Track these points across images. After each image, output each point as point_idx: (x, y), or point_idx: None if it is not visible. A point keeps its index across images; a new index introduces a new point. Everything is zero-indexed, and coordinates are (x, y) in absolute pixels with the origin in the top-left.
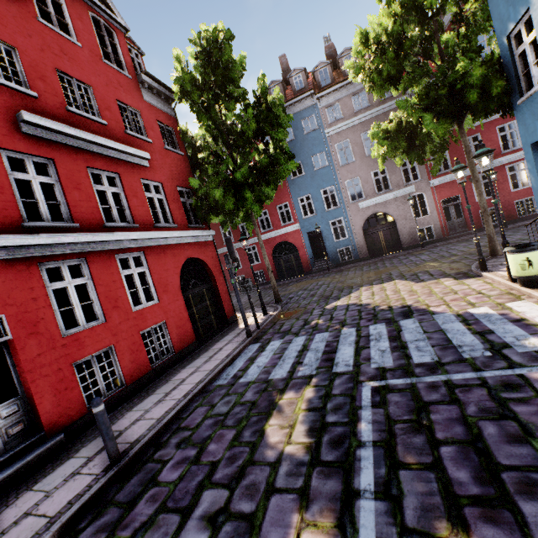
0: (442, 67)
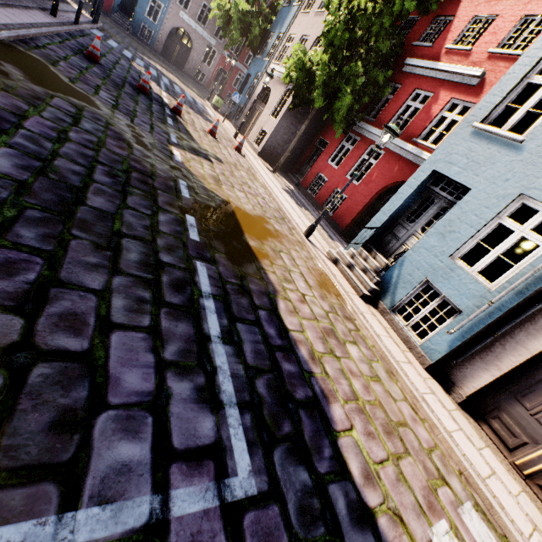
0: (255, 13)
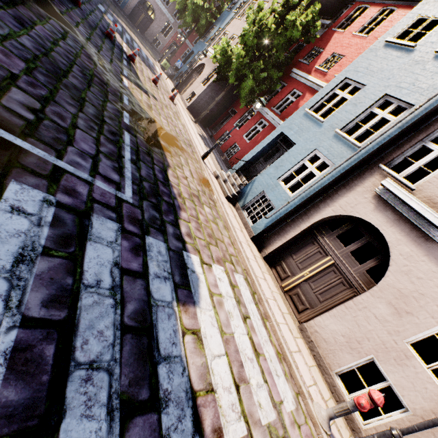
0: (205, 8)
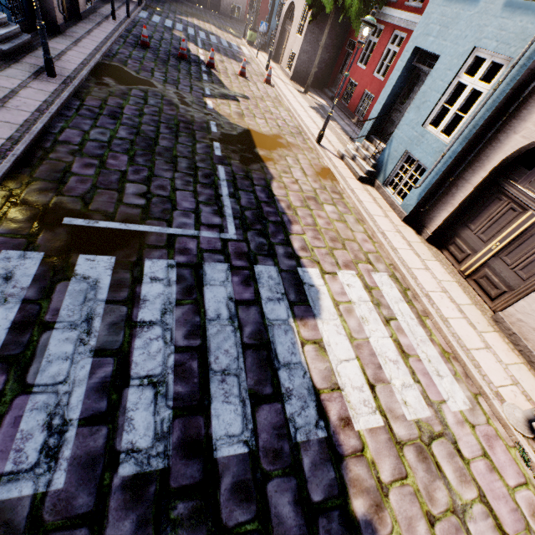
0: None
